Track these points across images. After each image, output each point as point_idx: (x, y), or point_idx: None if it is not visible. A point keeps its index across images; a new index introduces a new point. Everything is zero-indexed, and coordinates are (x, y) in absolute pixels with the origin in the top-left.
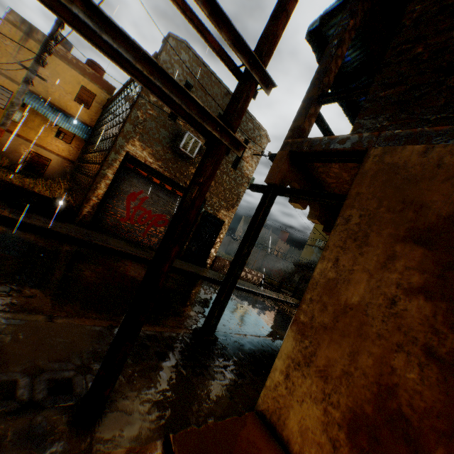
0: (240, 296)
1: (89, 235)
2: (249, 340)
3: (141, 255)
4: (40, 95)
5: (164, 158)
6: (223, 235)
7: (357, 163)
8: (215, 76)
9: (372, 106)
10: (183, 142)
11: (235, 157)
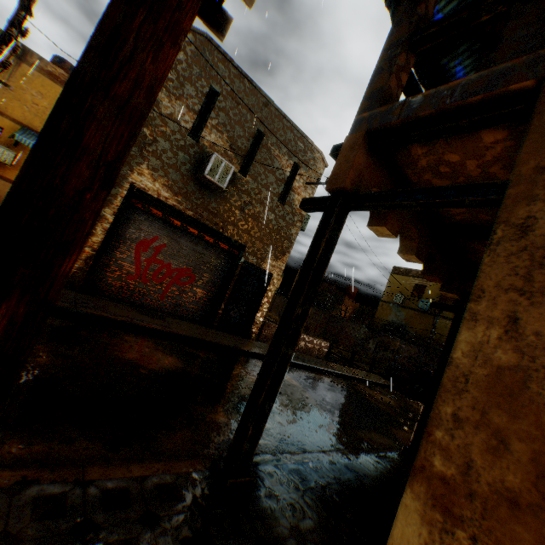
0: (299, 378)
1: (77, 301)
2: (314, 464)
3: (154, 325)
4: (37, 130)
5: (184, 191)
6: (272, 292)
7: (512, 122)
8: (249, 80)
9: (535, 5)
10: (209, 167)
11: (282, 187)
